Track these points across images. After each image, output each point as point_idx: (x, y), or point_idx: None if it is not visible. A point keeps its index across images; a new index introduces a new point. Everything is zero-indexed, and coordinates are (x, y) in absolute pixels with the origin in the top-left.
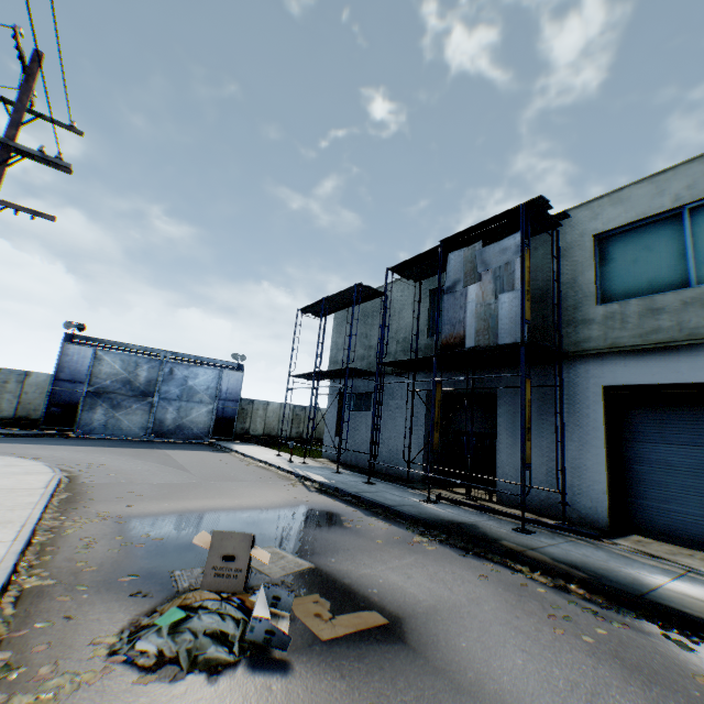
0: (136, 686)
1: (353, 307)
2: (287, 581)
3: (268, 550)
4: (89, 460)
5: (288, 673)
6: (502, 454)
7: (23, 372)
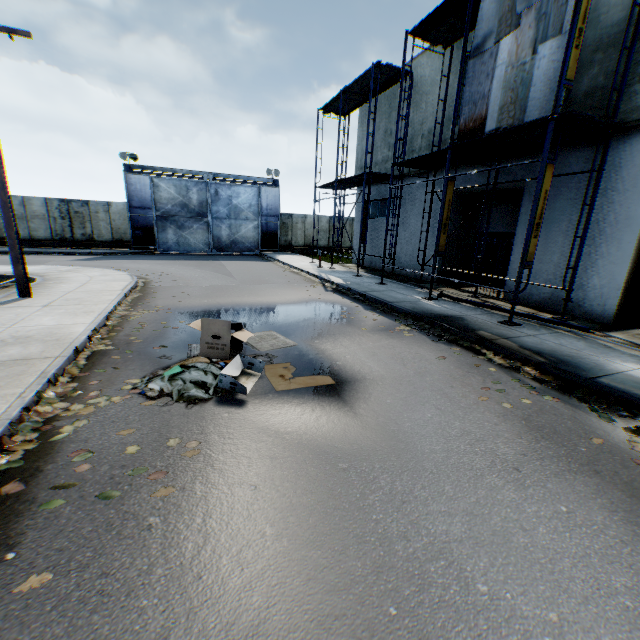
0: (143, 407)
1: (370, 97)
2: (271, 354)
3: (268, 333)
4: (162, 270)
5: (241, 408)
6: (516, 254)
7: (105, 203)
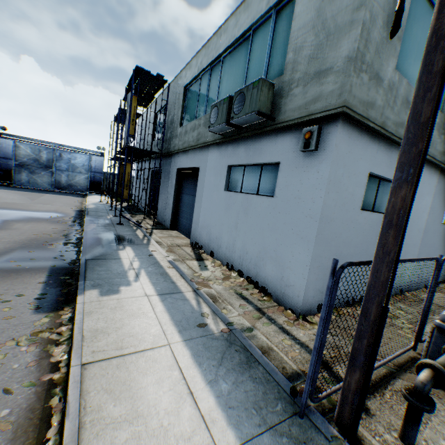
0: None
1: (117, 122)
2: None
3: None
4: None
5: None
6: (159, 200)
7: None
